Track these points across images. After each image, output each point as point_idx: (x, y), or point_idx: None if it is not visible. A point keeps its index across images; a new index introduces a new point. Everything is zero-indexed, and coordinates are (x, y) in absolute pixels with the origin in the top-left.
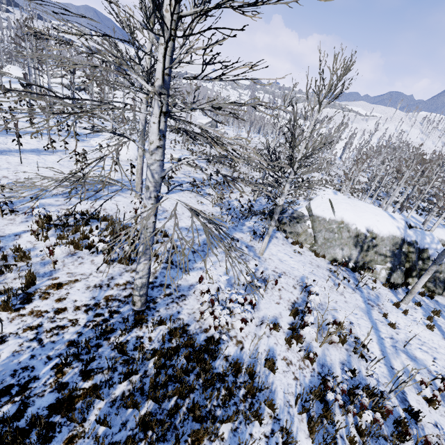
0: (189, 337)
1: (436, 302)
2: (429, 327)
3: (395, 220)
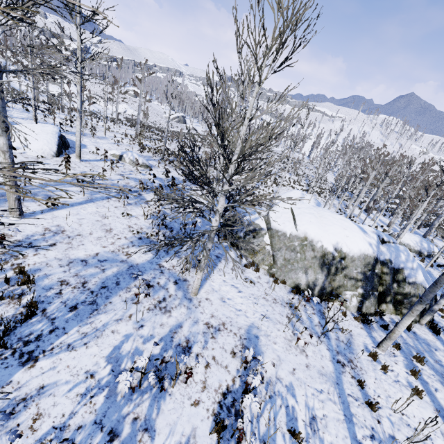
0: None
1: (414, 335)
2: (416, 392)
3: (367, 234)
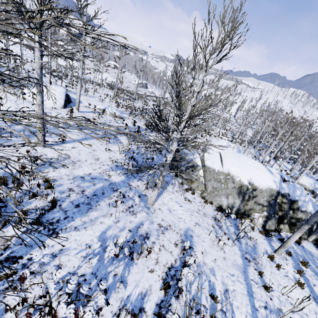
0: None
1: (302, 247)
2: (299, 284)
3: (273, 174)
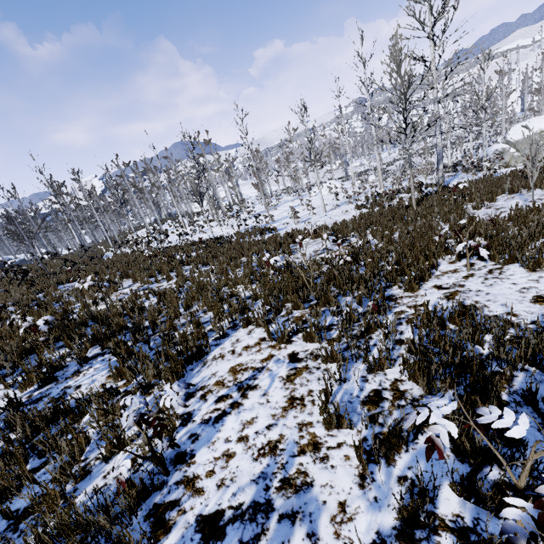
0: (475, 178)
1: None
2: None
3: None
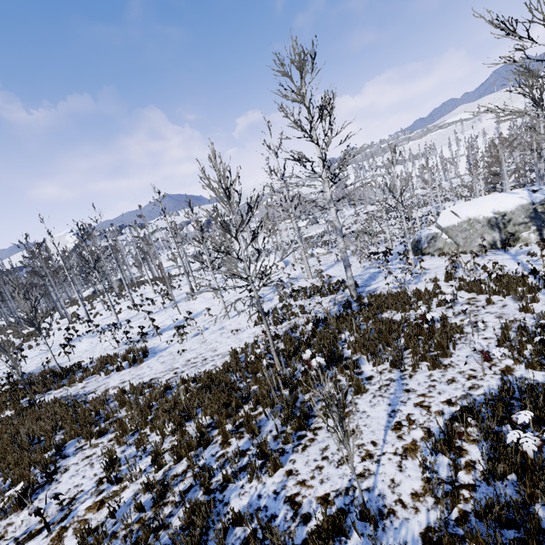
0: (387, 291)
1: None
2: None
3: (516, 193)
